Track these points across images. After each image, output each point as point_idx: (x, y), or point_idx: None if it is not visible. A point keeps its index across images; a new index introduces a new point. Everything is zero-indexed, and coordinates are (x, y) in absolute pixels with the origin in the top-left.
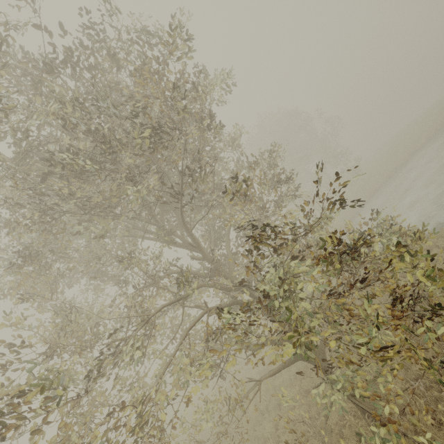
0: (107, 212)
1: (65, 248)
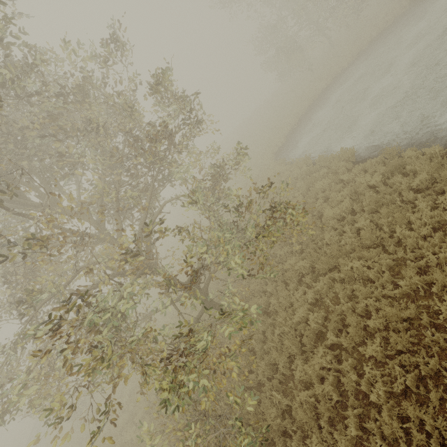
0: None
1: None
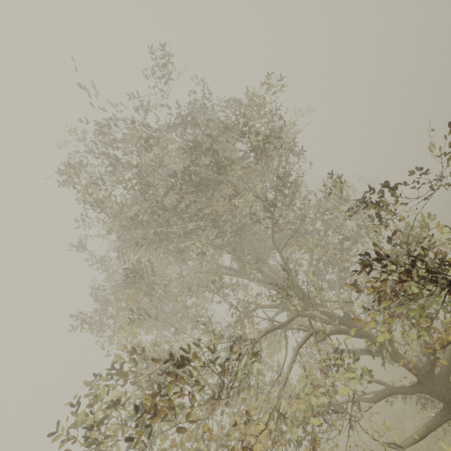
0: (209, 230)
1: (163, 275)
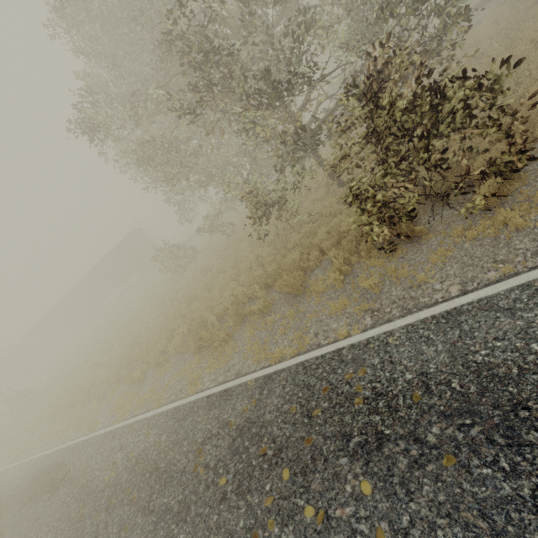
0: None
1: None
